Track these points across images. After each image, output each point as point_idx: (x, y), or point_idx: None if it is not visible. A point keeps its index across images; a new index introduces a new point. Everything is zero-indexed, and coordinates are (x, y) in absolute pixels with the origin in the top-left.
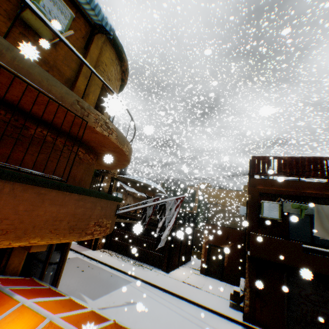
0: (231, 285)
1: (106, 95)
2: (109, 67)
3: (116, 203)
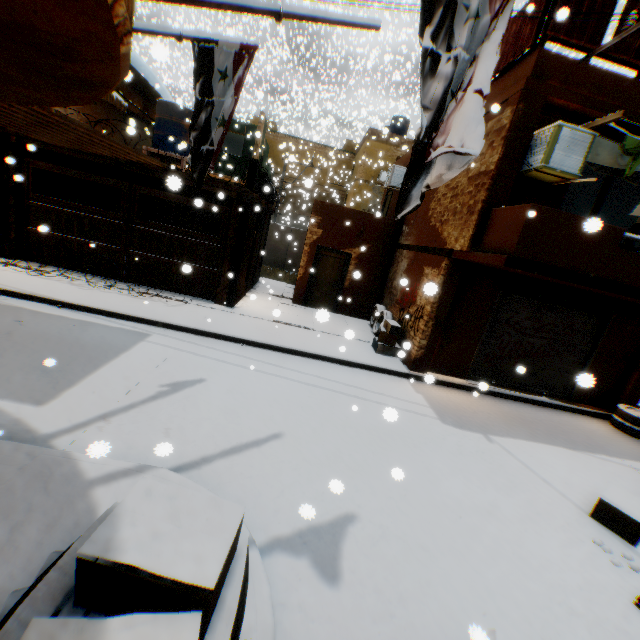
0: (352, 319)
1: None
2: None
3: None
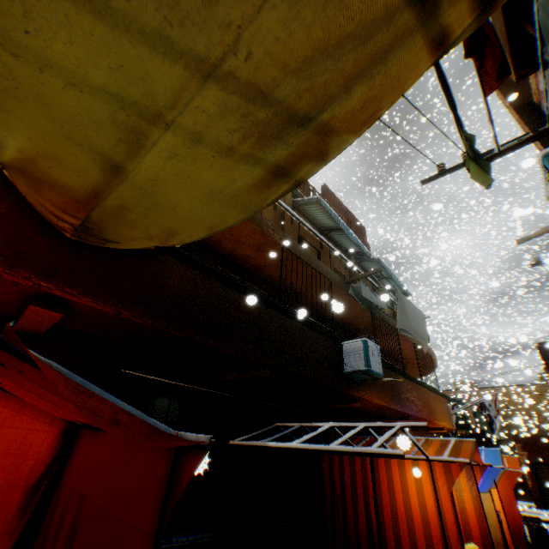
0: None
1: None
2: None
3: None
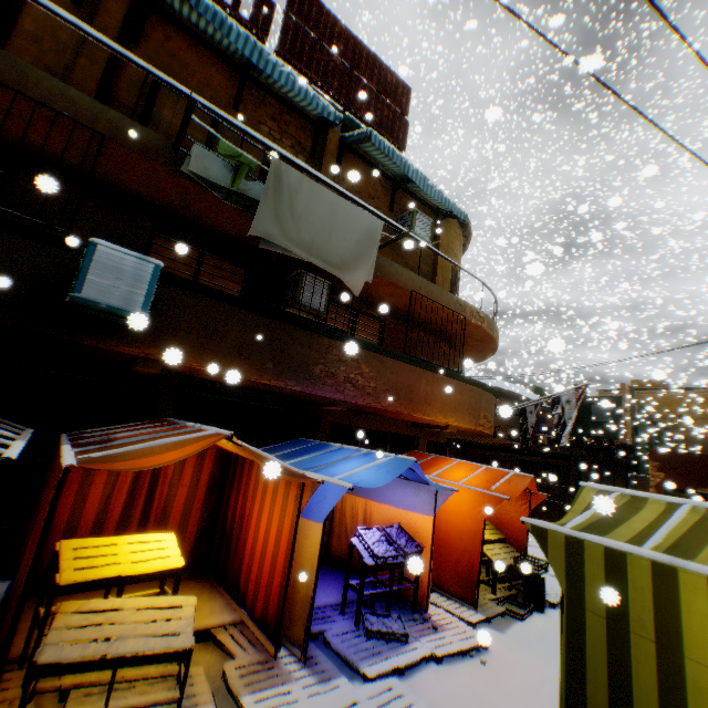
0: None
1: (454, 275)
2: (454, 242)
3: (494, 399)
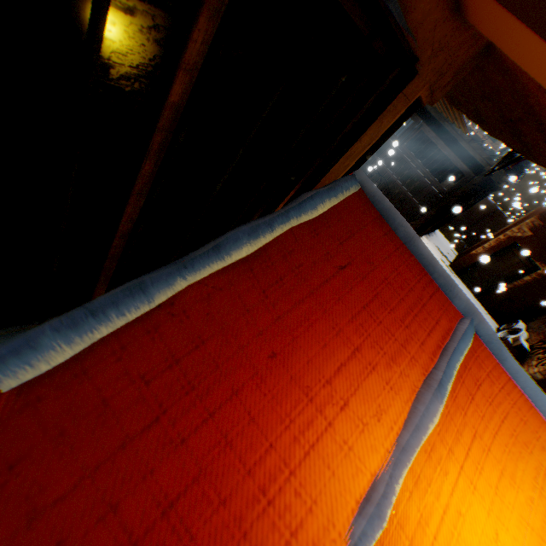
0: (484, 312)
1: None
2: None
3: None
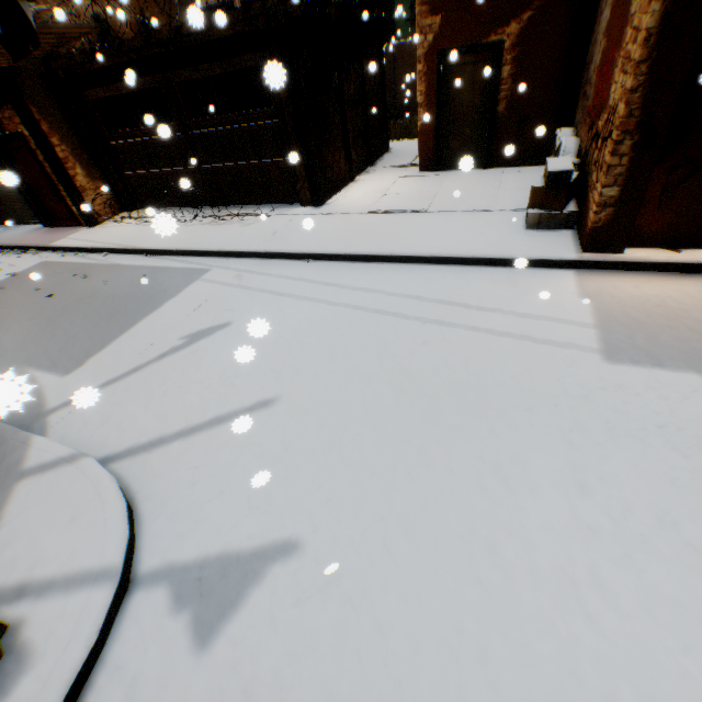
0: (517, 171)
1: None
2: None
3: None
